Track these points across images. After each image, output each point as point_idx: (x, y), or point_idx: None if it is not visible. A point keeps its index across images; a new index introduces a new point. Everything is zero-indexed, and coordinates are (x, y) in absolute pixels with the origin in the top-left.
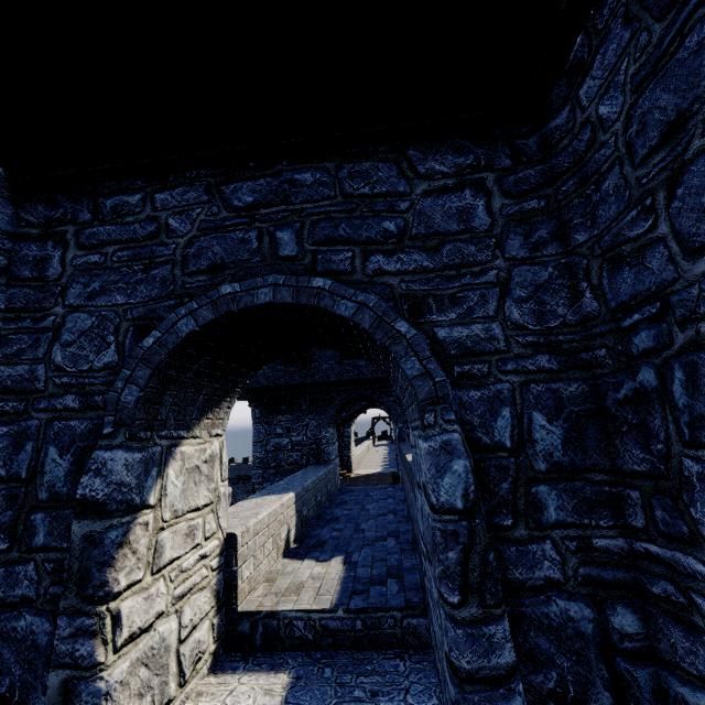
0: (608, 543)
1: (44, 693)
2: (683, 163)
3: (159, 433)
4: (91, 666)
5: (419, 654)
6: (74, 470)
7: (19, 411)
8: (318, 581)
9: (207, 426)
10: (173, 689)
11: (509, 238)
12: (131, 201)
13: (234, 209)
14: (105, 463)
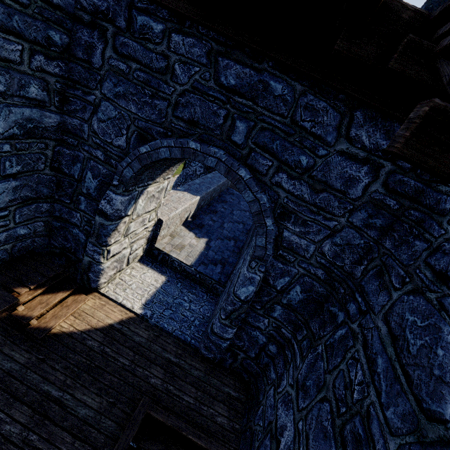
0: (286, 333)
1: (82, 255)
2: (424, 293)
3: (138, 185)
4: (99, 262)
5: (213, 296)
6: (98, 188)
7: (74, 145)
8: (191, 248)
9: (164, 176)
10: (124, 266)
11: (360, 211)
12: (155, 28)
13: (219, 84)
14: (112, 199)
